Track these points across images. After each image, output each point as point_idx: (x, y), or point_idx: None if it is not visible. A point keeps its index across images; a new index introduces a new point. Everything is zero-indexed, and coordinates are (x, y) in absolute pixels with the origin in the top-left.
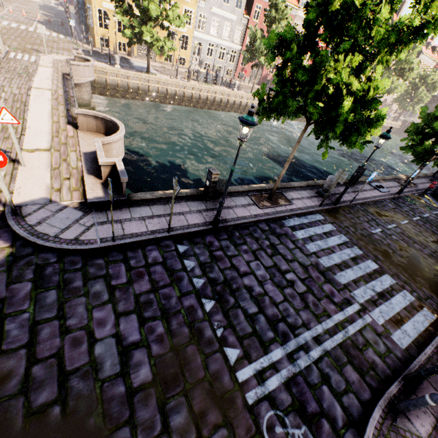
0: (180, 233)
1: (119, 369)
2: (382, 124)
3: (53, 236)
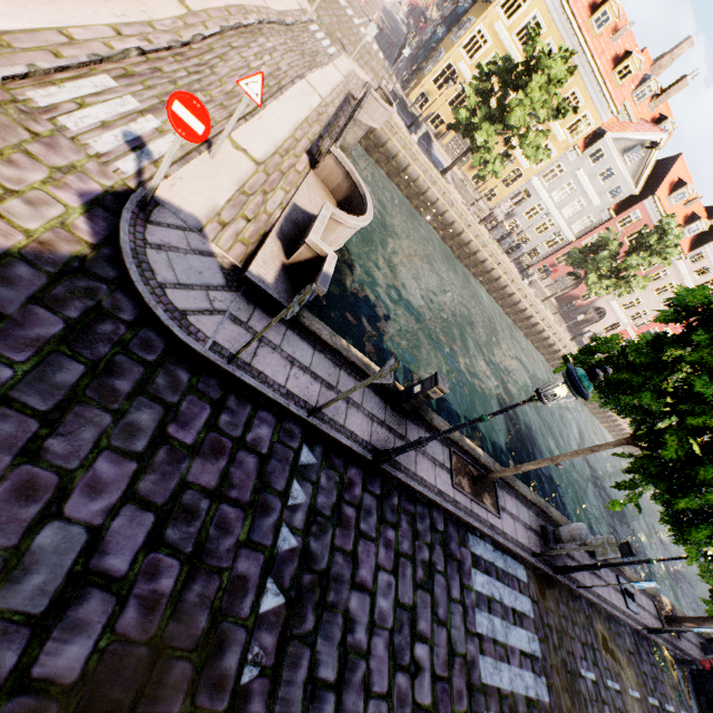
0: (322, 429)
1: (43, 608)
2: None
3: (158, 281)
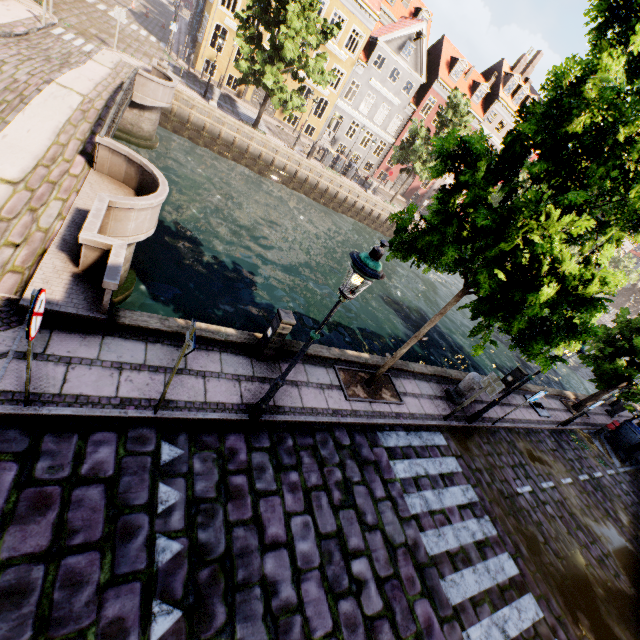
0: (179, 417)
1: None
2: (590, 339)
3: None
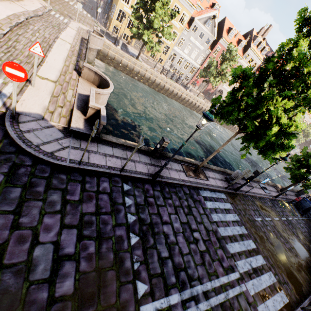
0: (128, 175)
1: (48, 275)
2: (290, 150)
3: (35, 145)
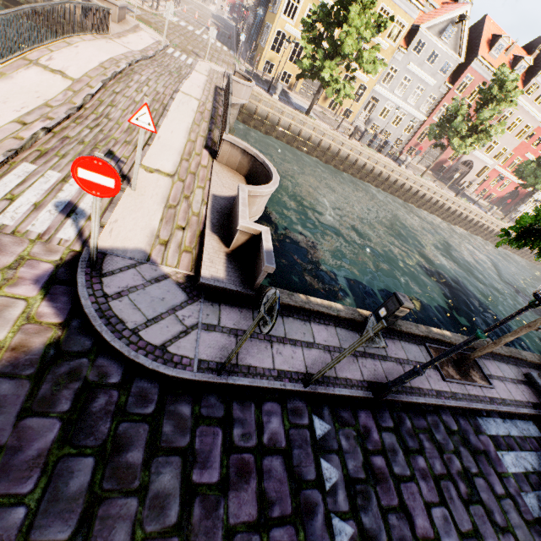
0: (321, 392)
1: None
2: None
3: (130, 328)
